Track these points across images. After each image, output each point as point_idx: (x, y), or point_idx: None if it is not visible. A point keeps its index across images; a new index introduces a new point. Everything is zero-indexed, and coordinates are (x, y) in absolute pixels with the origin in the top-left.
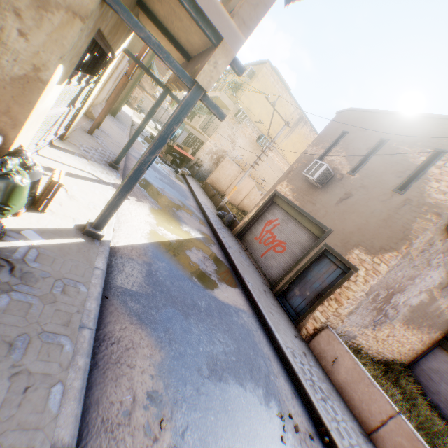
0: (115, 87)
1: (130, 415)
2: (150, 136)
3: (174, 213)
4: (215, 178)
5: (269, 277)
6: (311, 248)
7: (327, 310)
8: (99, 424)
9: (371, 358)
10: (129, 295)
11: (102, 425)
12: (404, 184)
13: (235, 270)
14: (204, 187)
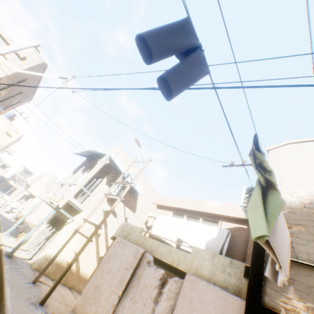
0: None
1: None
2: None
3: None
4: None
5: None
6: None
7: None
8: None
9: None
10: None
11: None
12: None
13: None
14: None
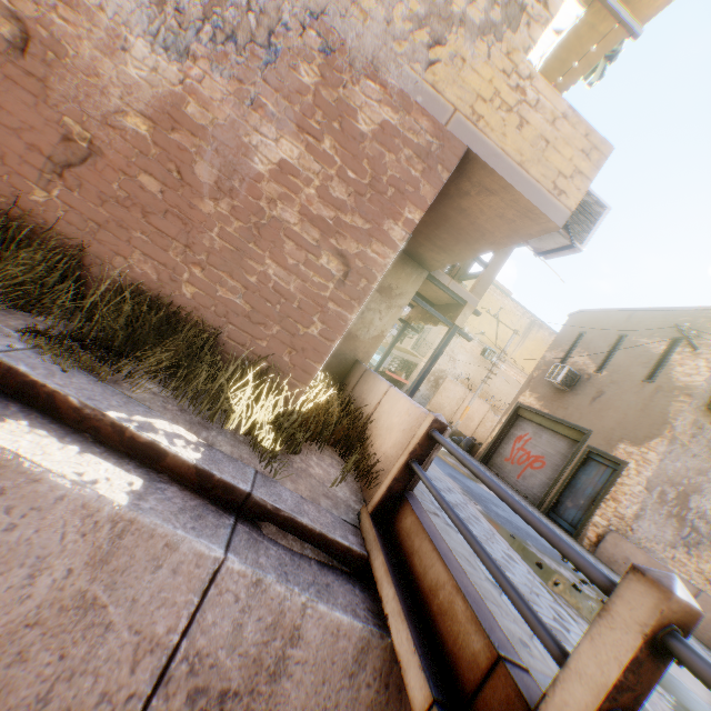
0: None
1: None
2: None
3: None
4: (437, 404)
5: (533, 498)
6: (572, 454)
7: (605, 512)
8: None
9: None
10: None
11: None
12: (652, 373)
13: None
14: None
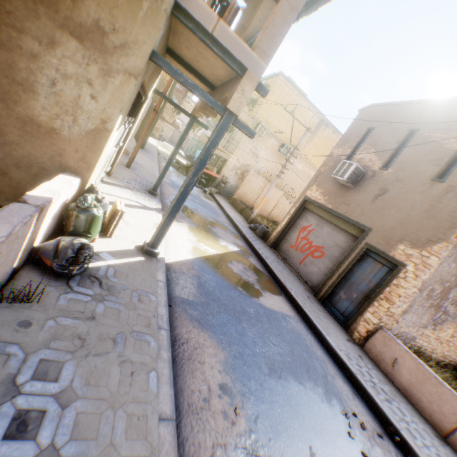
0: (141, 122)
1: (209, 402)
2: (175, 161)
3: (210, 229)
4: (242, 193)
5: (311, 284)
6: (351, 249)
7: (377, 310)
8: (186, 407)
9: (436, 362)
10: (187, 304)
11: (189, 408)
12: (443, 171)
13: (276, 279)
14: (232, 203)
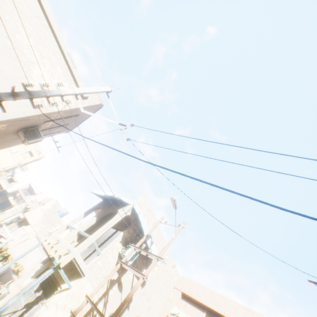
0: None
1: None
2: None
3: None
4: None
5: None
6: None
7: None
8: None
9: None
10: None
11: None
12: None
13: None
14: None
